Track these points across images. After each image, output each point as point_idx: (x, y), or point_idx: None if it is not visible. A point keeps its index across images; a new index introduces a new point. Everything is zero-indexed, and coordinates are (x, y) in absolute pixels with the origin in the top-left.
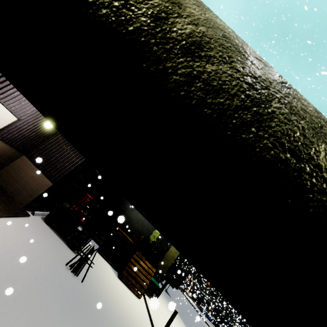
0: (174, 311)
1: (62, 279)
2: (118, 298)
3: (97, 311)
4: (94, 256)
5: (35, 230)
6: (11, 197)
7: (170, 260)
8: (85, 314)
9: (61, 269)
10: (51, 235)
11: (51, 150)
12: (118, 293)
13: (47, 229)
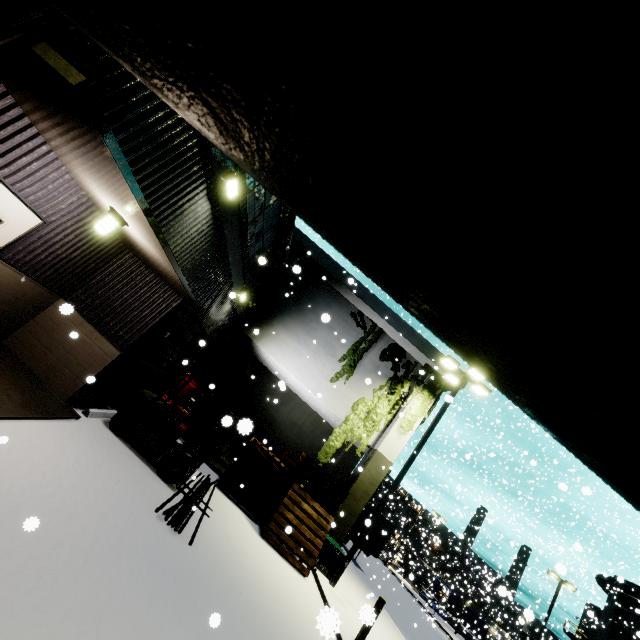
0: (378, 601)
1: (149, 538)
2: (264, 576)
3: (225, 602)
4: (210, 494)
5: (92, 445)
6: (42, 383)
7: (361, 500)
8: (200, 609)
9: (147, 520)
10: (125, 454)
11: (113, 287)
12: (263, 565)
13: (116, 442)
